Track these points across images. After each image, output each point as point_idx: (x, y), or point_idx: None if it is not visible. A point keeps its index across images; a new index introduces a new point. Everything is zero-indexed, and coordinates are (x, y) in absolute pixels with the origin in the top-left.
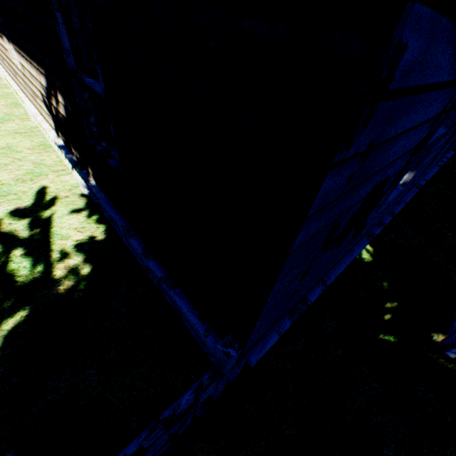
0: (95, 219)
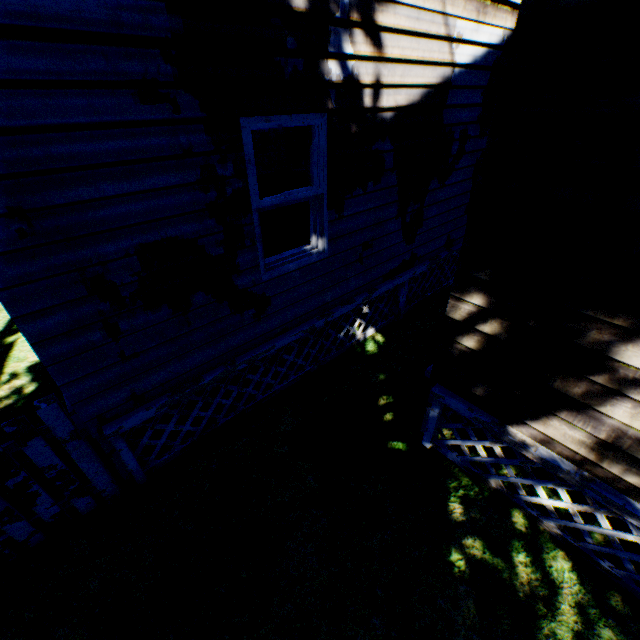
0: None
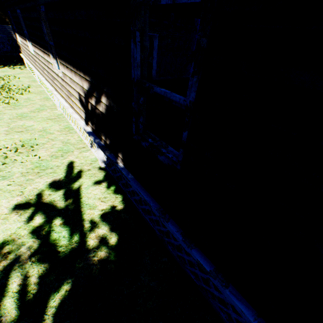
0: (113, 189)
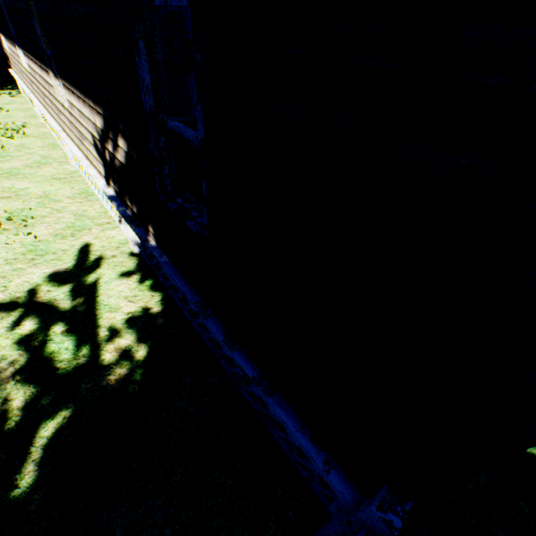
0: (149, 284)
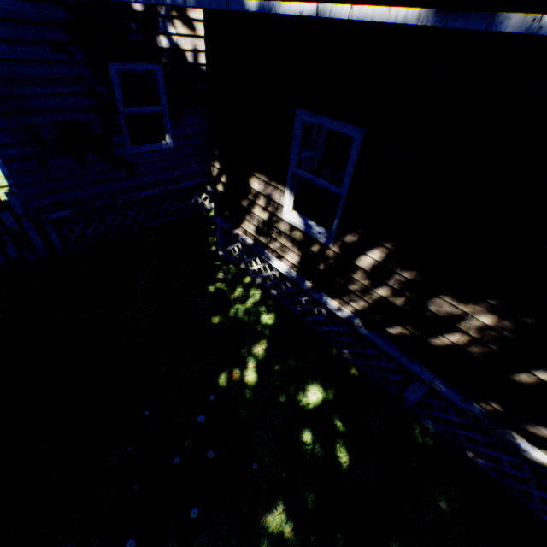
0: None
